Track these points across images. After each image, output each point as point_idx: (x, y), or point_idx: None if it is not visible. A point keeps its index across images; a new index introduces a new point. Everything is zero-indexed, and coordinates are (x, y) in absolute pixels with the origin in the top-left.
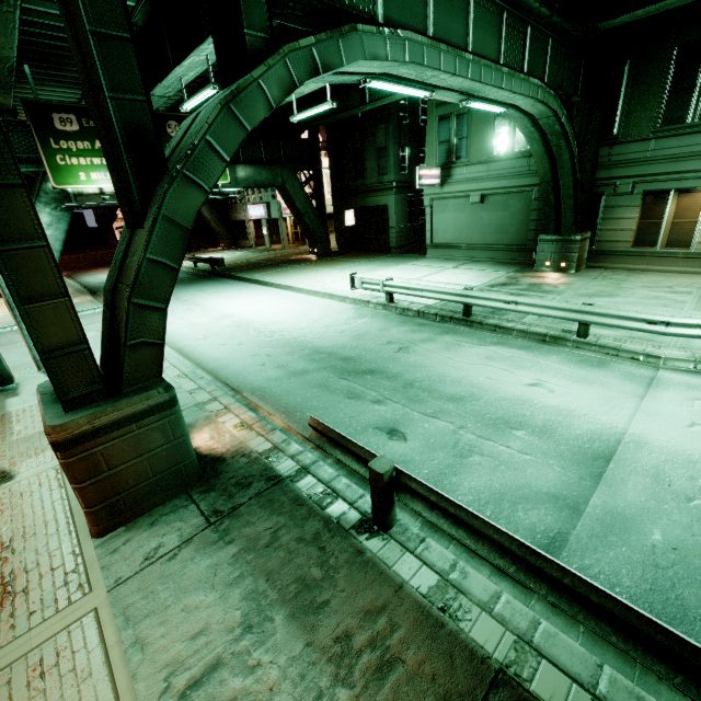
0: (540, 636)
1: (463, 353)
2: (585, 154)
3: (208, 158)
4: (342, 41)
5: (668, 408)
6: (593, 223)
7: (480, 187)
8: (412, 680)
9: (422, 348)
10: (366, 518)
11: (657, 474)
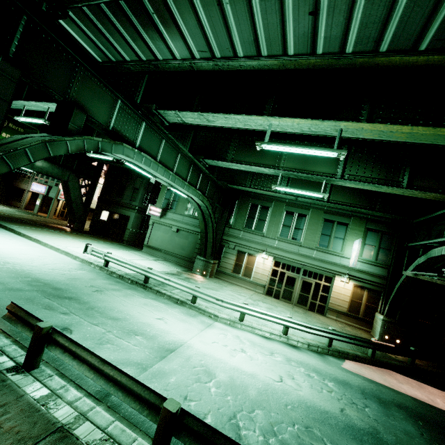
0: (92, 413)
1: (133, 299)
2: (220, 227)
3: (22, 156)
4: (114, 145)
5: (209, 335)
6: (220, 257)
7: (178, 225)
8: (2, 435)
9: (110, 293)
10: (18, 365)
11: (189, 358)
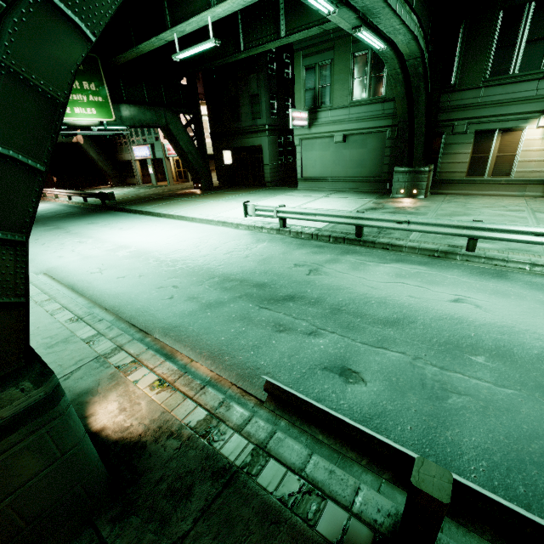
0: None
1: (372, 272)
2: None
3: None
4: None
5: None
6: (435, 158)
7: (342, 128)
8: None
9: (331, 269)
10: (381, 536)
11: None
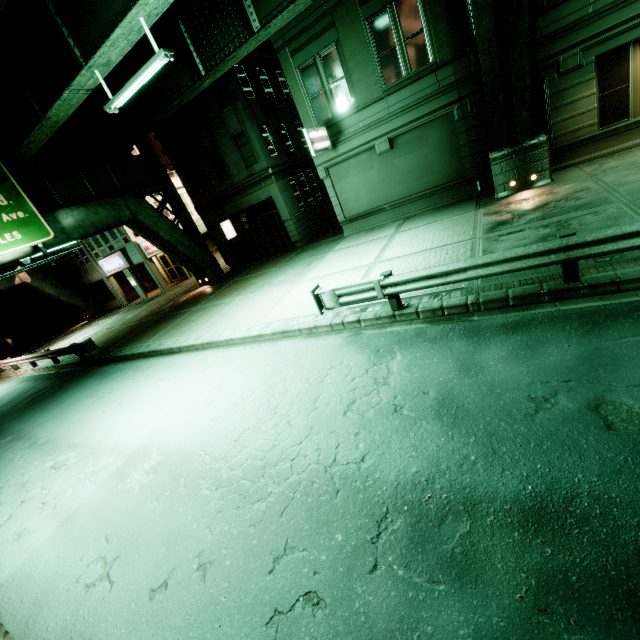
0: None
1: None
2: None
3: None
4: None
5: None
6: (540, 120)
7: (384, 131)
8: None
9: None
10: None
11: None
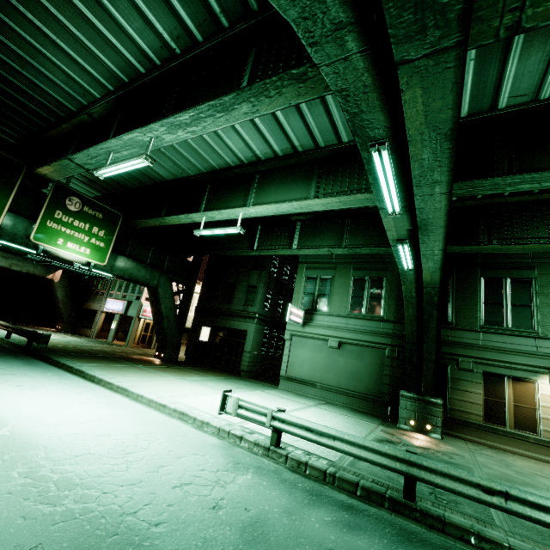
0: None
1: None
2: None
3: None
4: None
5: None
6: (442, 390)
7: (338, 335)
8: None
9: None
10: None
11: None
